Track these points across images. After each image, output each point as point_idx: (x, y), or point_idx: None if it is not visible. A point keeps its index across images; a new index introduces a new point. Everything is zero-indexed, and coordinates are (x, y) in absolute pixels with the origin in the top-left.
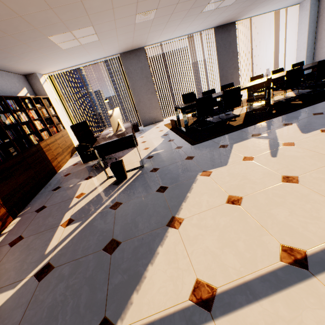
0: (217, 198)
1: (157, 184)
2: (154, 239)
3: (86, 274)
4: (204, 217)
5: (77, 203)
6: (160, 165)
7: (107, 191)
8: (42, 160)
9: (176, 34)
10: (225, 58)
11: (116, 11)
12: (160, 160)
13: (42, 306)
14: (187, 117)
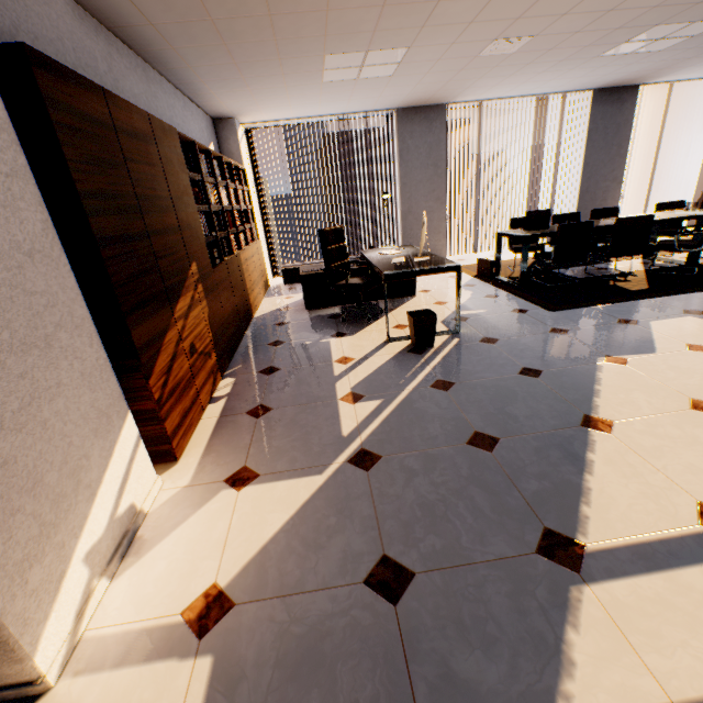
0: (667, 400)
1: (513, 363)
2: (570, 442)
3: (460, 472)
4: (657, 424)
5: (349, 371)
6: (497, 334)
7: (404, 360)
8: (242, 286)
9: (520, 90)
10: (600, 156)
11: (470, 28)
12: (490, 327)
13: (403, 502)
14: (514, 259)
